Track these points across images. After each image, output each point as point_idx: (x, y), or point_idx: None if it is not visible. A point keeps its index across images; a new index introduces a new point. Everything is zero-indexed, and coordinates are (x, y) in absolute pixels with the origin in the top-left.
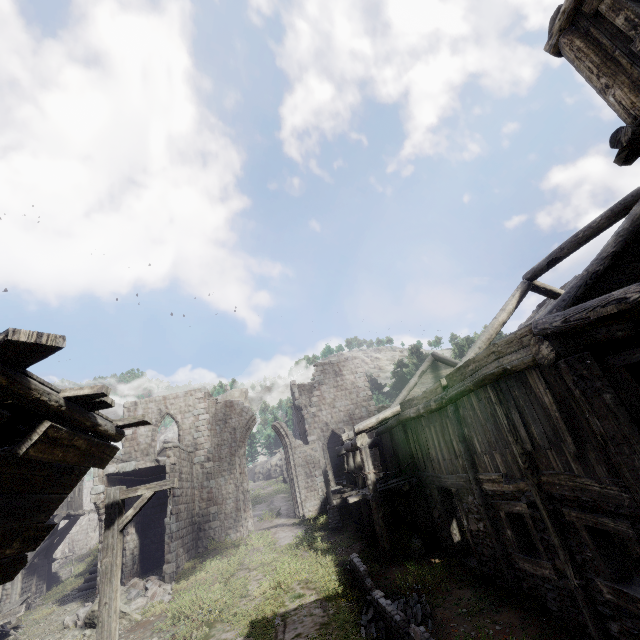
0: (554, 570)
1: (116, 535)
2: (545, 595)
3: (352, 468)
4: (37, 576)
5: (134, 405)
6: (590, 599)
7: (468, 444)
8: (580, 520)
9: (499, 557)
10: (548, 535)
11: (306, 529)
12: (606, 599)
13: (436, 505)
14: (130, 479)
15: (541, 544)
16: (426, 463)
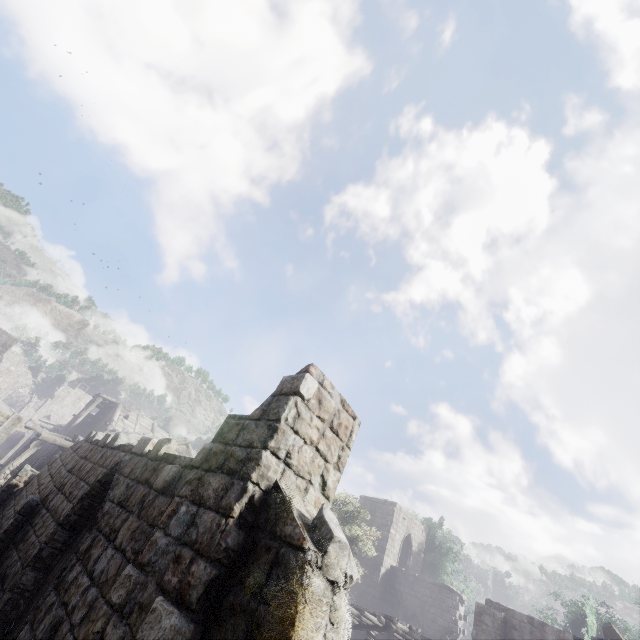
0: None
1: None
2: None
3: None
4: None
5: None
6: None
7: None
8: None
9: None
10: None
11: None
12: None
13: None
14: None
15: None
16: None
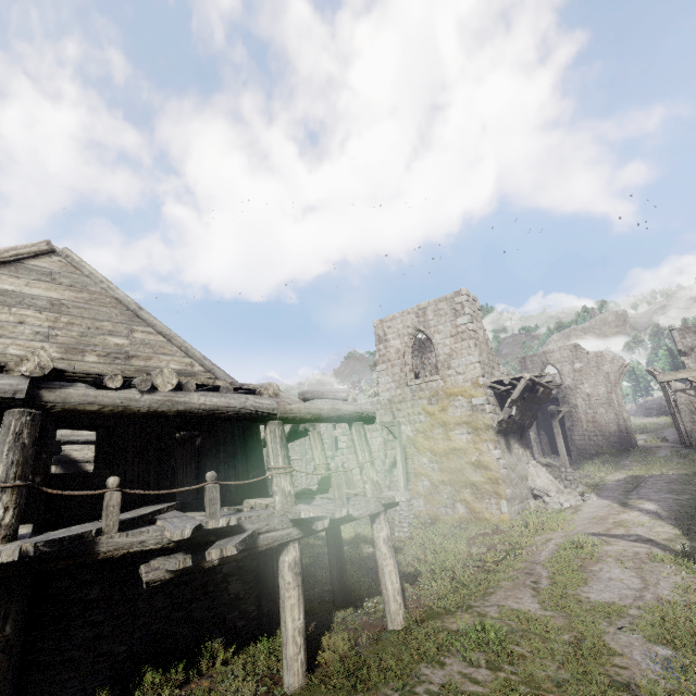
0: None
1: (556, 422)
2: None
3: None
4: None
5: (523, 359)
6: None
7: None
8: None
9: None
10: None
11: (687, 450)
12: None
13: None
14: None
15: None
16: None
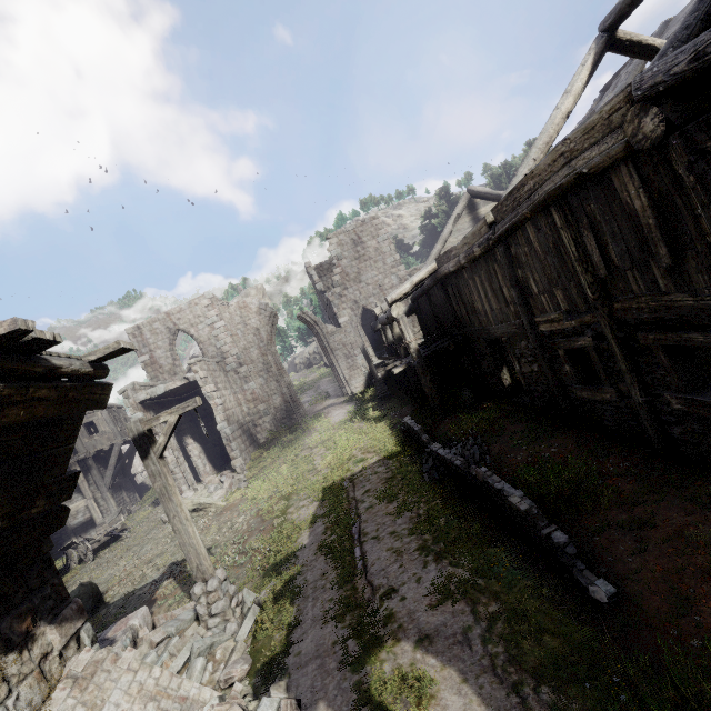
0: (616, 393)
1: (157, 462)
2: (602, 415)
3: (391, 340)
4: (125, 491)
5: (137, 330)
6: (654, 412)
7: (522, 287)
8: (658, 341)
9: (554, 392)
10: (614, 363)
11: (356, 404)
12: (673, 409)
13: (485, 357)
14: (167, 400)
15: (604, 373)
16: (471, 318)
